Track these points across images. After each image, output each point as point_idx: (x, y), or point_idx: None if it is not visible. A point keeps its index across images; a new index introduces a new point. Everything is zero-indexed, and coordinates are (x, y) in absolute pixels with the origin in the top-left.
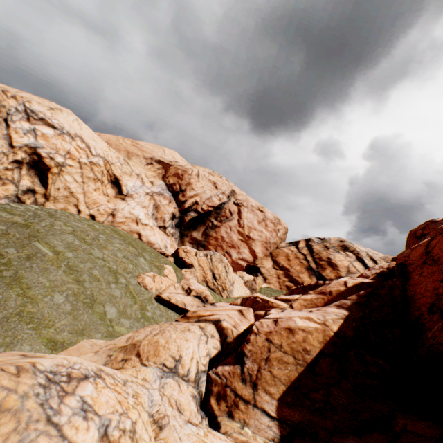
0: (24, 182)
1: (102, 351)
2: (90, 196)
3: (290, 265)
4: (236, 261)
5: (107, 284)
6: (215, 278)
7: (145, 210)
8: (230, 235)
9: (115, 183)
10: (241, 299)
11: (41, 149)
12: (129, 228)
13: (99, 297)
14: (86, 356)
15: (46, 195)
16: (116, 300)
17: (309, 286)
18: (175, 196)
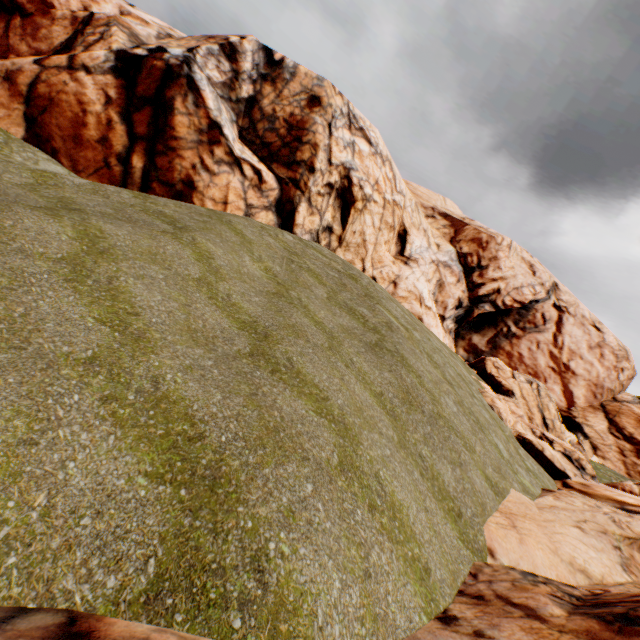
0: (327, 215)
1: (591, 531)
2: (378, 250)
3: None
4: None
5: (470, 397)
6: (546, 425)
7: (428, 286)
8: (534, 355)
9: (401, 238)
10: (637, 485)
11: (354, 172)
12: (410, 307)
13: (478, 417)
14: (567, 529)
15: (340, 238)
16: (492, 428)
17: None
18: (466, 274)
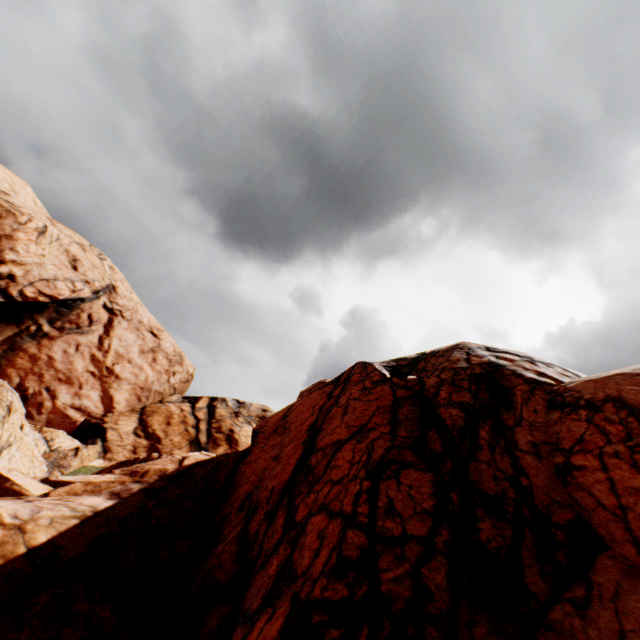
0: None
1: None
2: None
3: (167, 432)
4: (64, 409)
5: None
6: None
7: None
8: (71, 359)
9: None
10: None
11: None
12: None
13: None
14: None
15: None
16: None
17: (135, 461)
18: None
